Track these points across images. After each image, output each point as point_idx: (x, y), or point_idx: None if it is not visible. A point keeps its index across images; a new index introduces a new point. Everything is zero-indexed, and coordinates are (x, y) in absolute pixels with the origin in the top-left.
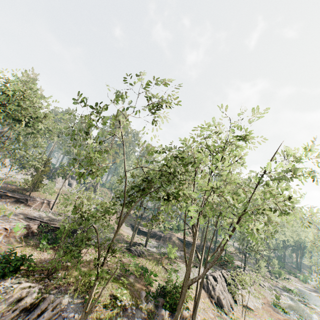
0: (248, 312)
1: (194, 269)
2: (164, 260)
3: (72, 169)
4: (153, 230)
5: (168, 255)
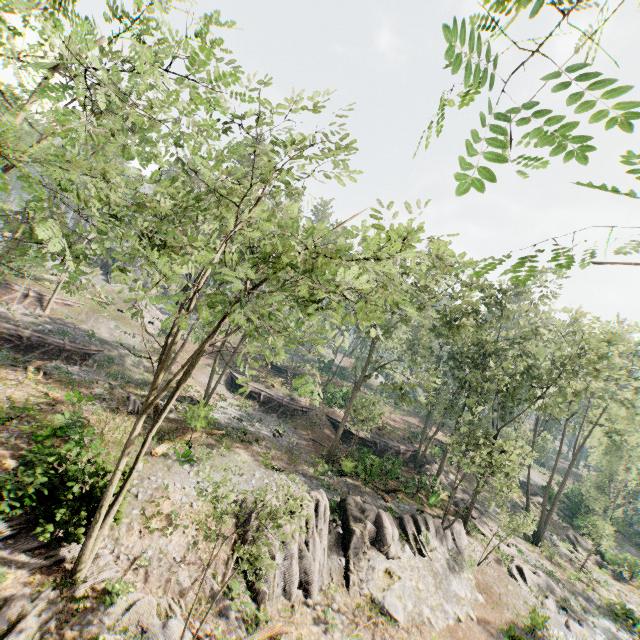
0: (366, 623)
1: (270, 473)
2: (188, 433)
3: (87, 236)
4: (275, 391)
5: (188, 421)
